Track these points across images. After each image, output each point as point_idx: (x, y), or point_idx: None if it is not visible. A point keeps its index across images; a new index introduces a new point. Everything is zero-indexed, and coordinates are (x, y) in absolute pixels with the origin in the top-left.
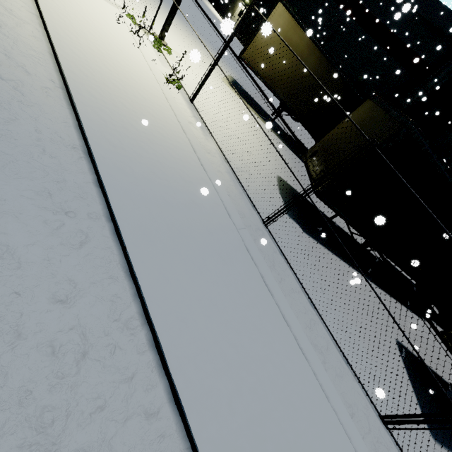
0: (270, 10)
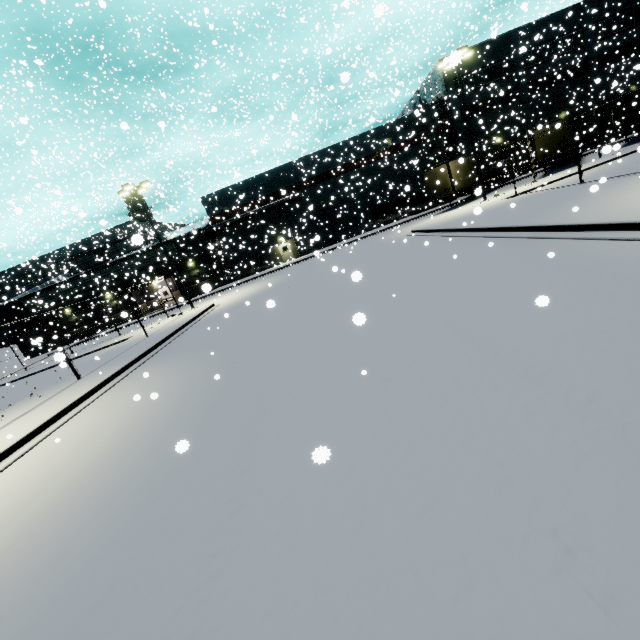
0: (449, 168)
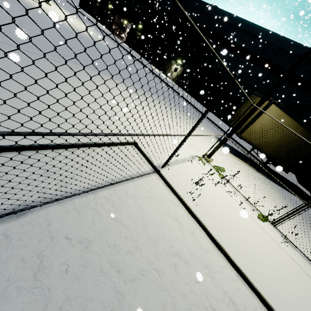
0: (264, 109)
